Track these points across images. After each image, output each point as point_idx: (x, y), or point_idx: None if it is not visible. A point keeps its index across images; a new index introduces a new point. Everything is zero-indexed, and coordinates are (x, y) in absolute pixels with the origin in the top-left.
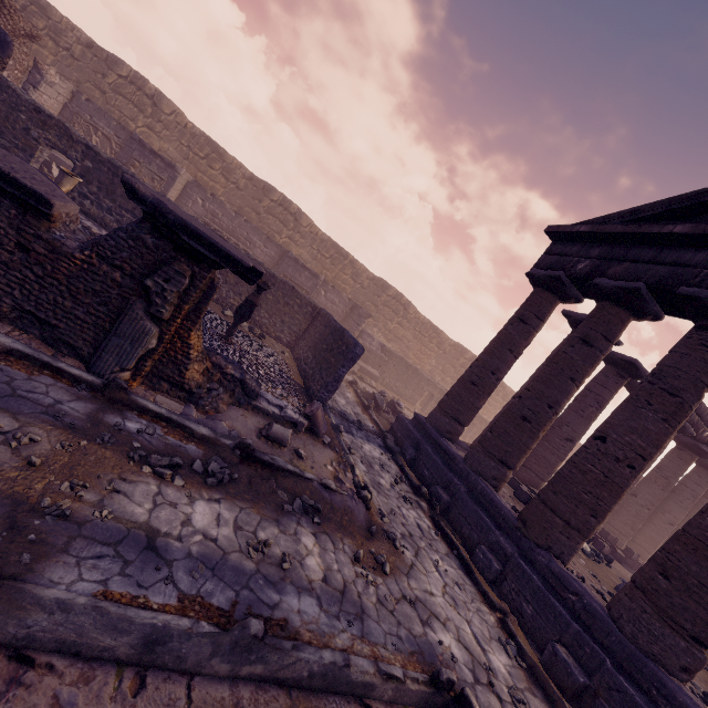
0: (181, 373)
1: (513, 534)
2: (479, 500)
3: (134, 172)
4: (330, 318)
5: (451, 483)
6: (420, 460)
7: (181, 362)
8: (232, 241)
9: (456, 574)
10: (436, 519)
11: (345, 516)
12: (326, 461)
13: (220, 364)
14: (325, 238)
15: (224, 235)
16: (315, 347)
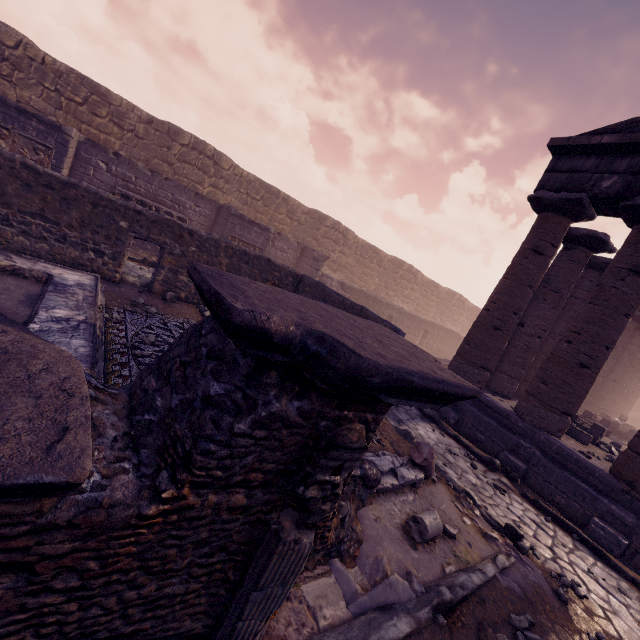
0: (323, 538)
1: (620, 497)
2: (558, 461)
3: (4, 144)
4: (326, 289)
5: (520, 447)
6: (467, 423)
7: (324, 527)
8: (163, 210)
9: (605, 573)
10: (529, 497)
11: (543, 603)
12: (455, 510)
13: None
14: (252, 178)
15: (150, 204)
16: None
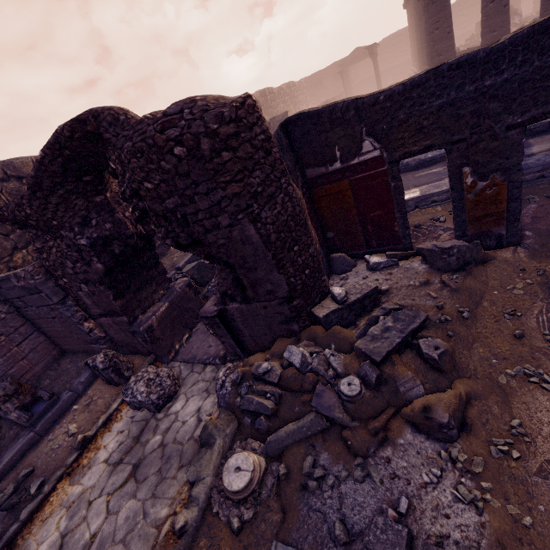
0: None
1: None
2: None
3: None
4: None
5: None
6: None
7: None
8: None
9: None
10: None
11: None
12: None
13: None
14: None
15: None
16: None
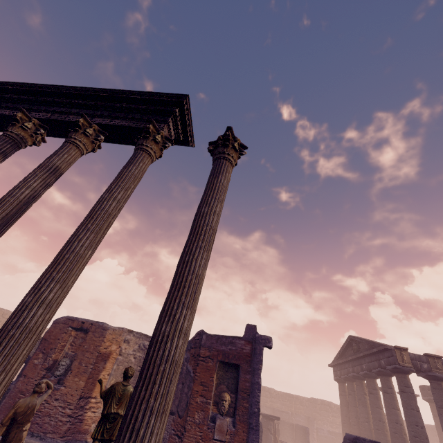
0: None
1: None
2: None
3: None
4: (298, 425)
5: None
6: None
7: (277, 442)
8: None
9: None
10: None
11: None
12: None
13: (282, 442)
14: (282, 393)
15: None
16: (300, 438)
